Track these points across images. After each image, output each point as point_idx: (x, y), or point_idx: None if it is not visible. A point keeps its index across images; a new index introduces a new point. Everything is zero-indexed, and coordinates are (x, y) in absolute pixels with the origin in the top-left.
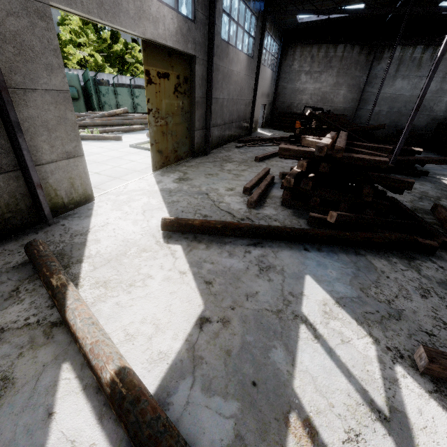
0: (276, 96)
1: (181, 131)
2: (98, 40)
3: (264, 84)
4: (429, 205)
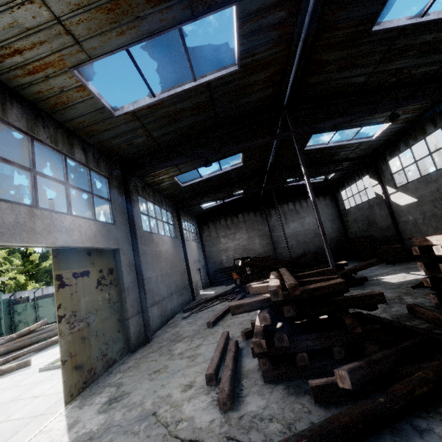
0: (206, 259)
1: (111, 326)
2: (24, 263)
3: (193, 254)
4: (402, 308)
